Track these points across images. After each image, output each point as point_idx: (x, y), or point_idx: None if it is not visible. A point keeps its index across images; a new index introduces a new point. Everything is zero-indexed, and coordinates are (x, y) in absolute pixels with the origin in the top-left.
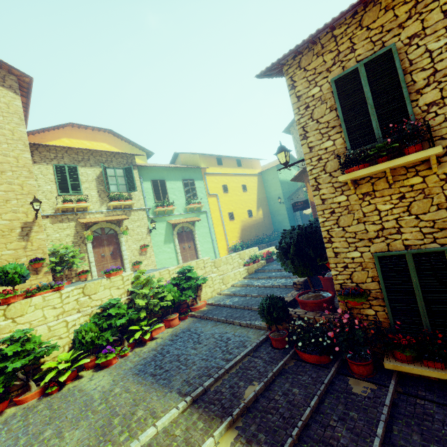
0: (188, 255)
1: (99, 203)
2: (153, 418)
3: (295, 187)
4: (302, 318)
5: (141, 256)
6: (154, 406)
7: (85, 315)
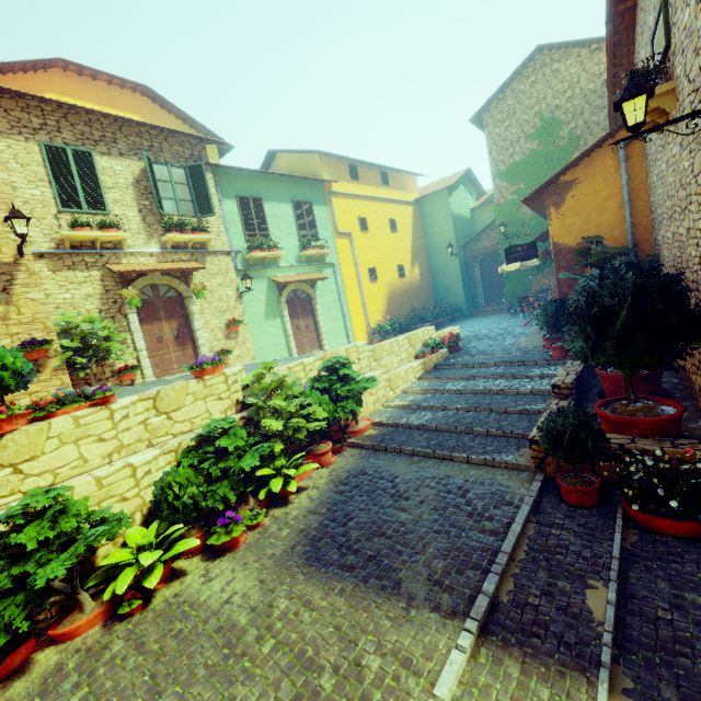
0: (305, 341)
1: (144, 235)
2: (415, 676)
3: (471, 229)
4: (628, 450)
5: (228, 341)
6: (398, 643)
7: (167, 452)
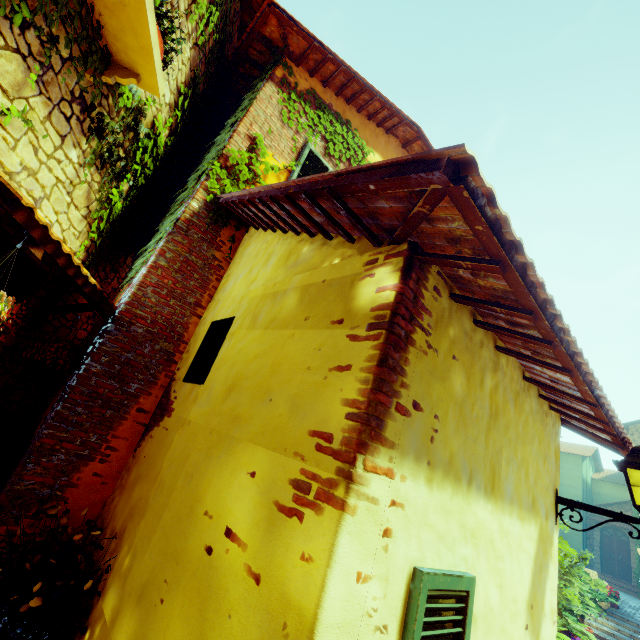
0: None
1: None
2: None
3: (590, 494)
4: None
5: None
6: None
7: None
